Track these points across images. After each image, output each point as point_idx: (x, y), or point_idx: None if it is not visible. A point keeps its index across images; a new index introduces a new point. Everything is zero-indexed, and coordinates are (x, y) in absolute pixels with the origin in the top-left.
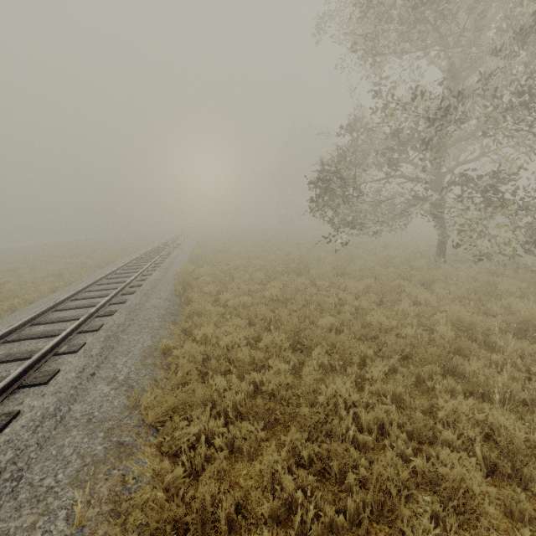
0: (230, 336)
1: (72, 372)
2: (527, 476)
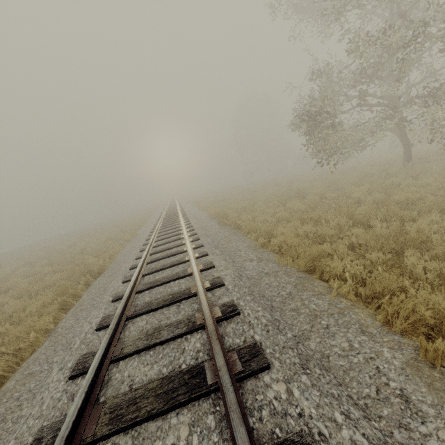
0: (304, 227)
1: (221, 261)
2: None
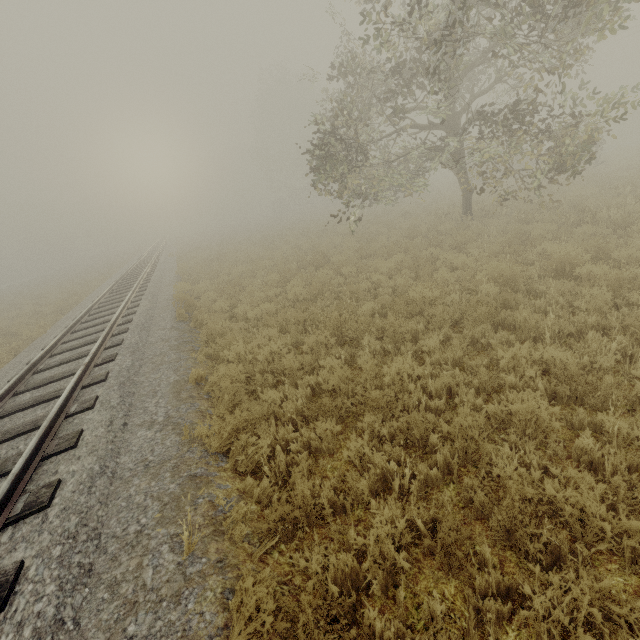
0: (268, 347)
1: (99, 428)
2: (582, 394)
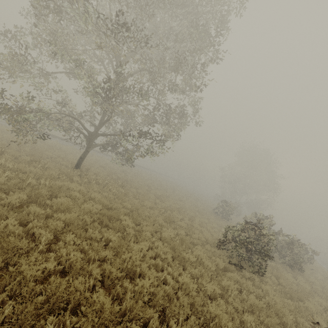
0: None
1: None
2: None
